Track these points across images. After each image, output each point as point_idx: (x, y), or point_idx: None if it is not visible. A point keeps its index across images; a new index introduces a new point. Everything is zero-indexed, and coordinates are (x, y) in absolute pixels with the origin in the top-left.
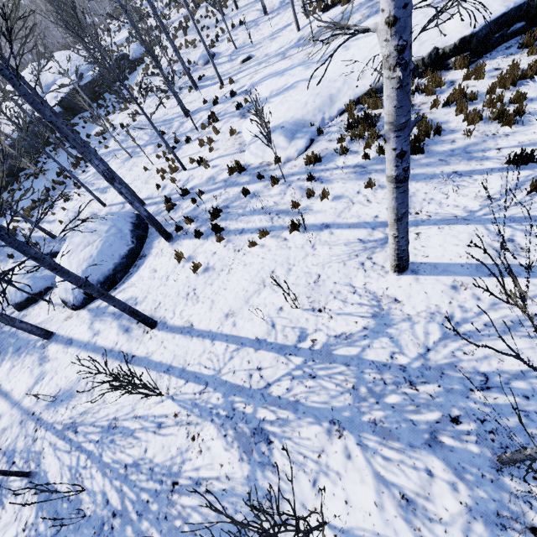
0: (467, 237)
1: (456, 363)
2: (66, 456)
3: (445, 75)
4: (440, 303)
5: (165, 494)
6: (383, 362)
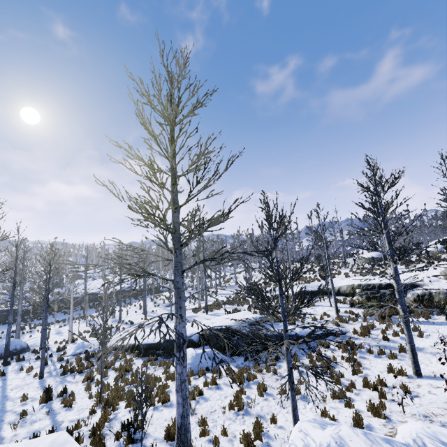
0: None
1: None
2: None
3: (132, 356)
4: None
5: None
6: None
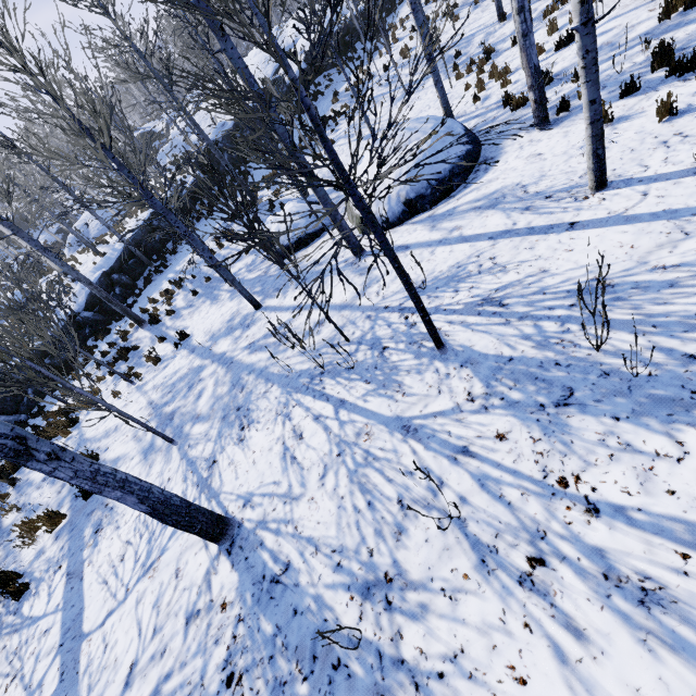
0: None
1: None
2: (503, 328)
3: None
4: None
5: None
6: None
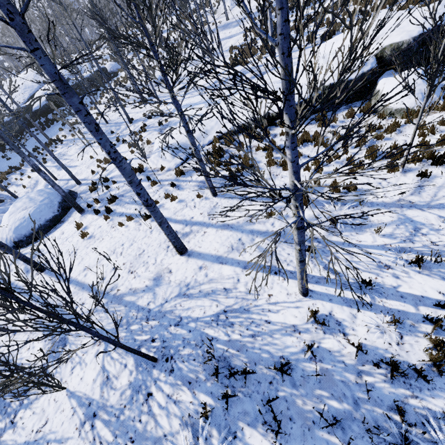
0: (225, 239)
1: (174, 310)
2: None
3: (274, 129)
4: (189, 276)
5: None
6: (142, 306)
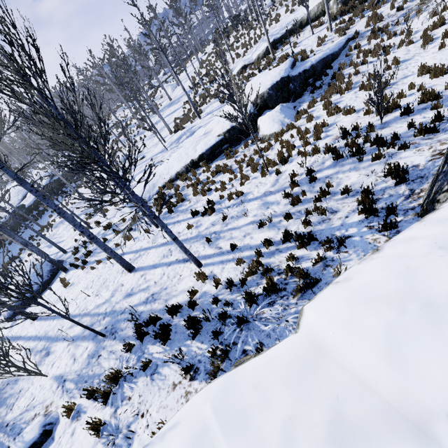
0: (160, 252)
1: (121, 306)
2: None
3: (200, 170)
4: (134, 283)
5: (2, 389)
6: (102, 312)
